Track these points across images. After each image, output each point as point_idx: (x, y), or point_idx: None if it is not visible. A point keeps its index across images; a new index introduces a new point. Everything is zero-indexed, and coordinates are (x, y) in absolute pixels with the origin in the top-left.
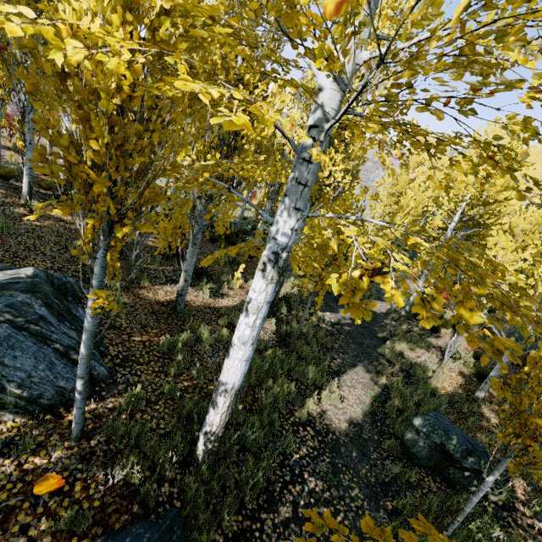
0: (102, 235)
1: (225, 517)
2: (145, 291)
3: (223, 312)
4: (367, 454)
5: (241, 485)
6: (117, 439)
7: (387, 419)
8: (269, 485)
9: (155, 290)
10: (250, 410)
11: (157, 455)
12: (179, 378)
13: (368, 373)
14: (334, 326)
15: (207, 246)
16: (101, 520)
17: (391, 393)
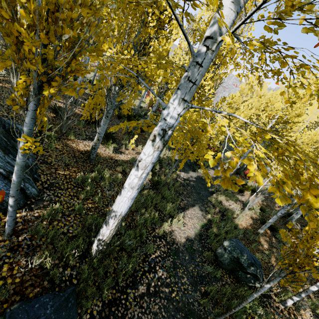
0: (33, 92)
1: (105, 292)
2: (70, 142)
3: (120, 163)
4: (194, 258)
5: (117, 272)
6: (38, 238)
7: (208, 239)
8: (135, 272)
9: (77, 143)
10: (129, 226)
11: (65, 250)
12: (86, 201)
13: (201, 211)
14: (185, 181)
15: (115, 120)
16: (19, 291)
17: (212, 224)
